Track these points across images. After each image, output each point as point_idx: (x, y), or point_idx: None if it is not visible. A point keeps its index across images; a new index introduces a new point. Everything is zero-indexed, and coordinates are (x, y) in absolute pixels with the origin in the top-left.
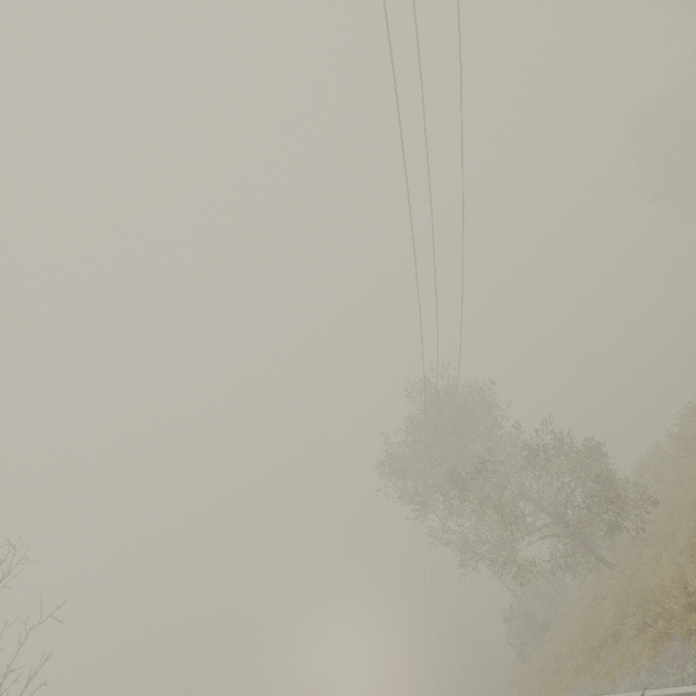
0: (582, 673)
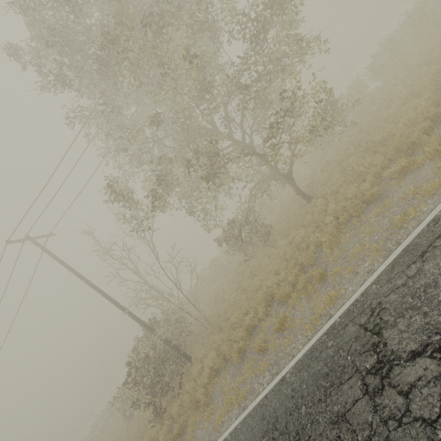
0: None
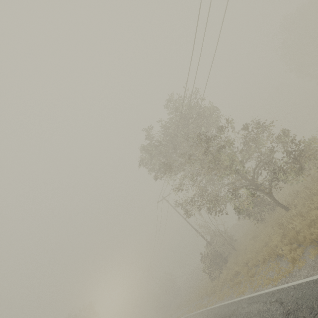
0: (302, 260)
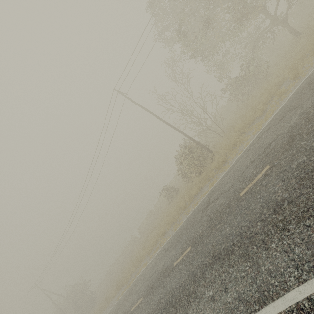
0: None
